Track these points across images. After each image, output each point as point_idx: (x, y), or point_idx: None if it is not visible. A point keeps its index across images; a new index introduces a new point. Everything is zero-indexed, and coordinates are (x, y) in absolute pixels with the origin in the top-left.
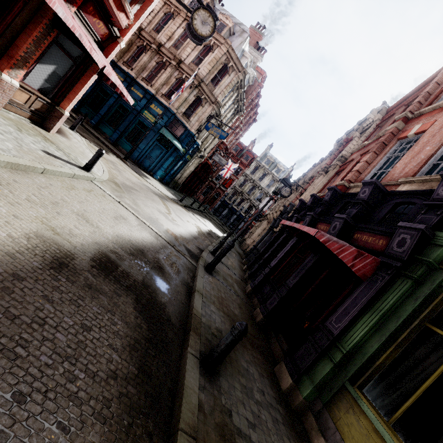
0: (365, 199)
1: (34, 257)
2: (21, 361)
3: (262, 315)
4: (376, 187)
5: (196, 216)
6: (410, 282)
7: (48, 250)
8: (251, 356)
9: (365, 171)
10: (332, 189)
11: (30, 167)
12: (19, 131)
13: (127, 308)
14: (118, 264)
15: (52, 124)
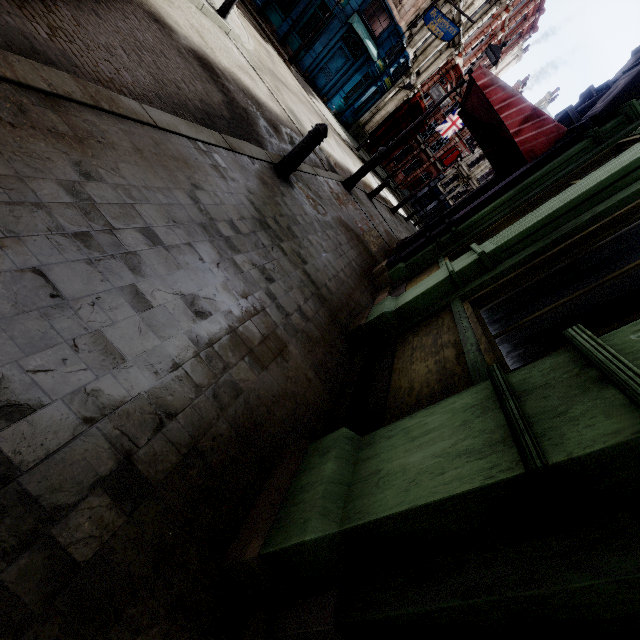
0: (618, 77)
1: None
2: (103, 9)
3: (395, 246)
4: None
5: (374, 177)
6: (585, 141)
7: (148, 7)
8: (349, 236)
9: None
10: (586, 93)
11: None
12: None
13: (214, 94)
14: (220, 78)
15: None
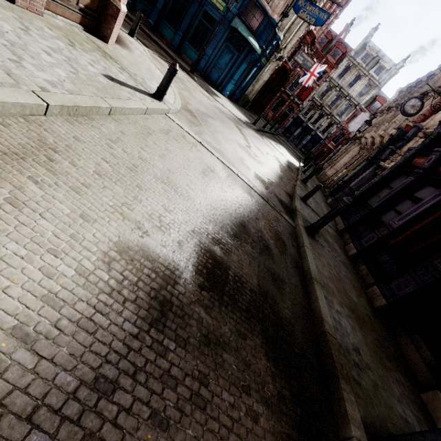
0: None
1: (124, 310)
2: None
3: (385, 301)
4: None
5: (271, 142)
6: None
7: (140, 280)
8: (397, 384)
9: None
10: None
11: (92, 109)
12: (71, 47)
13: (259, 362)
14: (226, 266)
15: (108, 29)
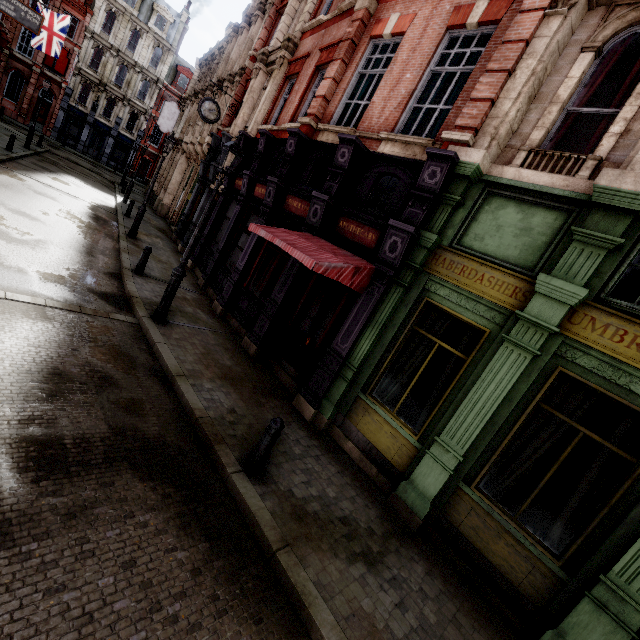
0: (345, 167)
1: None
2: None
3: (256, 346)
4: (356, 147)
5: (42, 180)
6: (402, 291)
7: None
8: (271, 411)
9: (334, 98)
10: (296, 134)
11: None
12: None
13: (136, 489)
14: (57, 438)
15: None
